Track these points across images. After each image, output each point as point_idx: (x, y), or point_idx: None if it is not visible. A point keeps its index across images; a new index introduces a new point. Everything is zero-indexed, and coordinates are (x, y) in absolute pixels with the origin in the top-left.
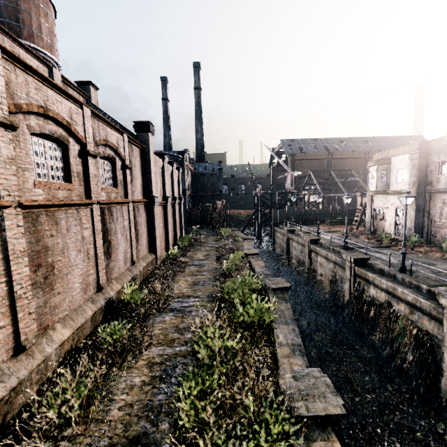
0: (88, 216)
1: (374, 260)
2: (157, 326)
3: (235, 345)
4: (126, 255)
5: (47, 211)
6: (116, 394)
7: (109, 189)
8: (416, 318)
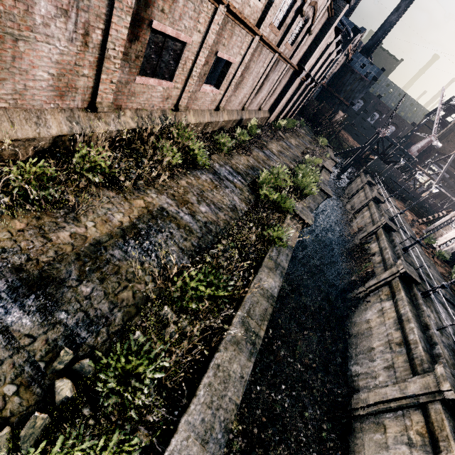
0: (269, 59)
1: (398, 236)
2: (255, 152)
3: (288, 182)
4: (260, 101)
5: (262, 45)
6: (234, 157)
7: (288, 45)
8: (377, 266)
